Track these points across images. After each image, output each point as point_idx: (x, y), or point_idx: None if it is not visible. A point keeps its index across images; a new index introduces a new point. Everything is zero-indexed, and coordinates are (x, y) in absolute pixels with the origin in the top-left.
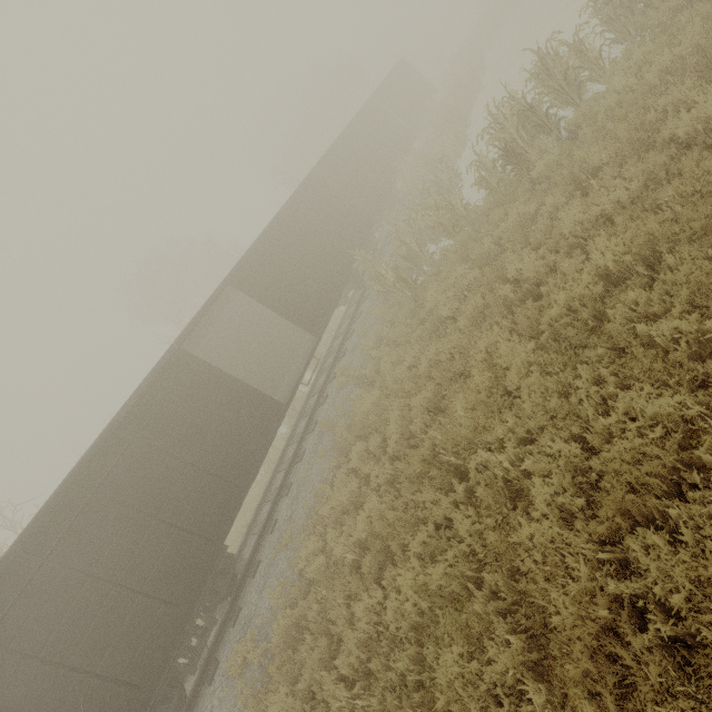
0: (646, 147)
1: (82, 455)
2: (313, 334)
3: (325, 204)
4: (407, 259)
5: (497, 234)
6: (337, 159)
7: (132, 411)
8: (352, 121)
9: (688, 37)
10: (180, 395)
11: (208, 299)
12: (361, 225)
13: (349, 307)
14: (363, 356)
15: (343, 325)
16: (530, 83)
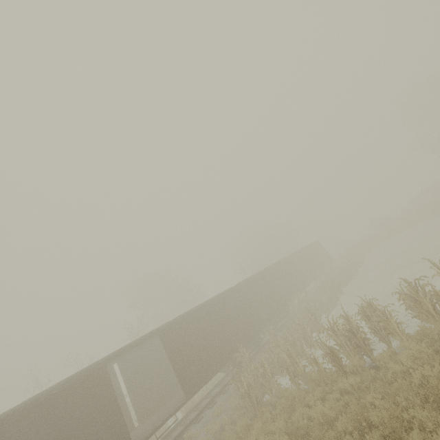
0: (403, 436)
1: (3, 415)
2: (185, 393)
3: (238, 304)
4: (263, 376)
5: (310, 413)
6: (258, 281)
7: (50, 397)
8: (275, 264)
9: (436, 368)
10: (81, 400)
11: (140, 339)
12: (254, 325)
13: (227, 376)
14: (205, 437)
15: (216, 388)
16: (357, 316)
